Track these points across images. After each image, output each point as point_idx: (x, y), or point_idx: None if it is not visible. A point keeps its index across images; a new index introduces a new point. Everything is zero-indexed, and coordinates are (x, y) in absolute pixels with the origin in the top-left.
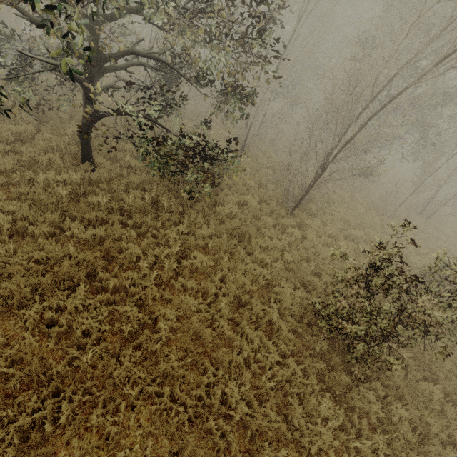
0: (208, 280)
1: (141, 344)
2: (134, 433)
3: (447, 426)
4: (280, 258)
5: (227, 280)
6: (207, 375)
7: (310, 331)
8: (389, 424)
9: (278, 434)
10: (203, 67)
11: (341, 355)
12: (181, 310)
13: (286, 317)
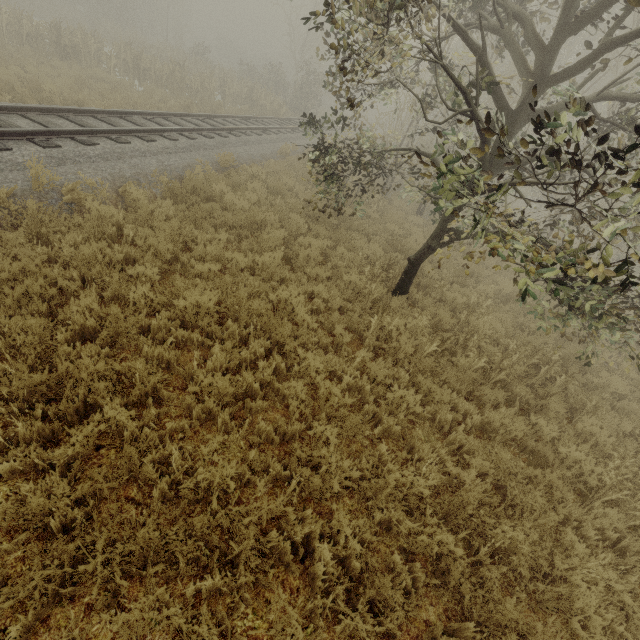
0: None
1: None
2: None
3: None
4: None
5: None
6: None
7: None
8: None
9: None
10: None
11: None
12: None
13: None
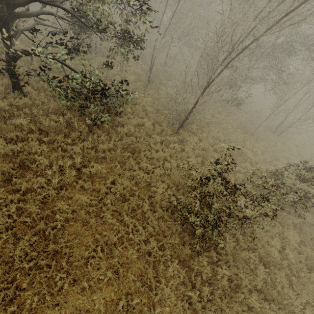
0: (102, 182)
1: (42, 230)
2: (25, 293)
3: (256, 279)
4: (163, 165)
5: (116, 183)
6: (89, 251)
7: (173, 218)
8: (216, 279)
9: (136, 288)
10: (91, 14)
11: (191, 235)
12: (78, 204)
13: (157, 208)
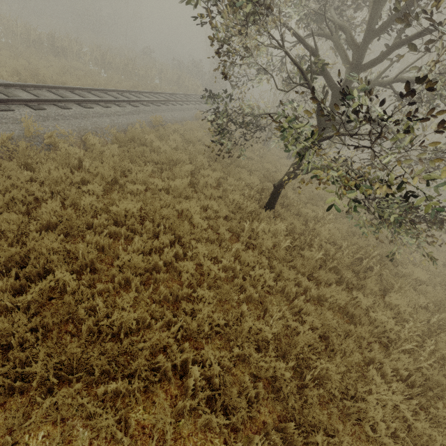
0: None
1: None
2: None
3: None
4: None
5: None
6: None
7: None
8: None
9: None
10: None
11: None
12: None
13: None
